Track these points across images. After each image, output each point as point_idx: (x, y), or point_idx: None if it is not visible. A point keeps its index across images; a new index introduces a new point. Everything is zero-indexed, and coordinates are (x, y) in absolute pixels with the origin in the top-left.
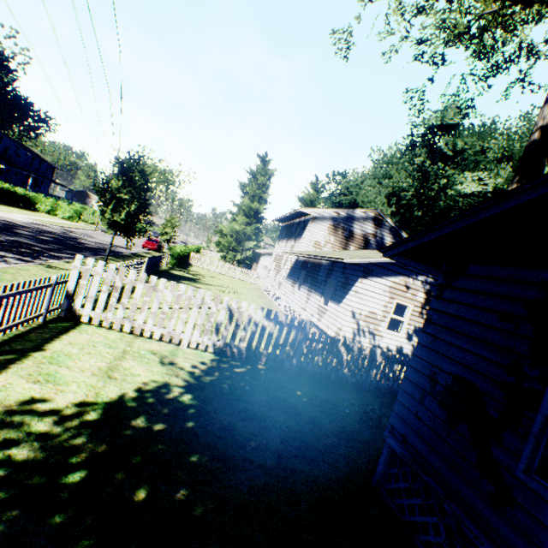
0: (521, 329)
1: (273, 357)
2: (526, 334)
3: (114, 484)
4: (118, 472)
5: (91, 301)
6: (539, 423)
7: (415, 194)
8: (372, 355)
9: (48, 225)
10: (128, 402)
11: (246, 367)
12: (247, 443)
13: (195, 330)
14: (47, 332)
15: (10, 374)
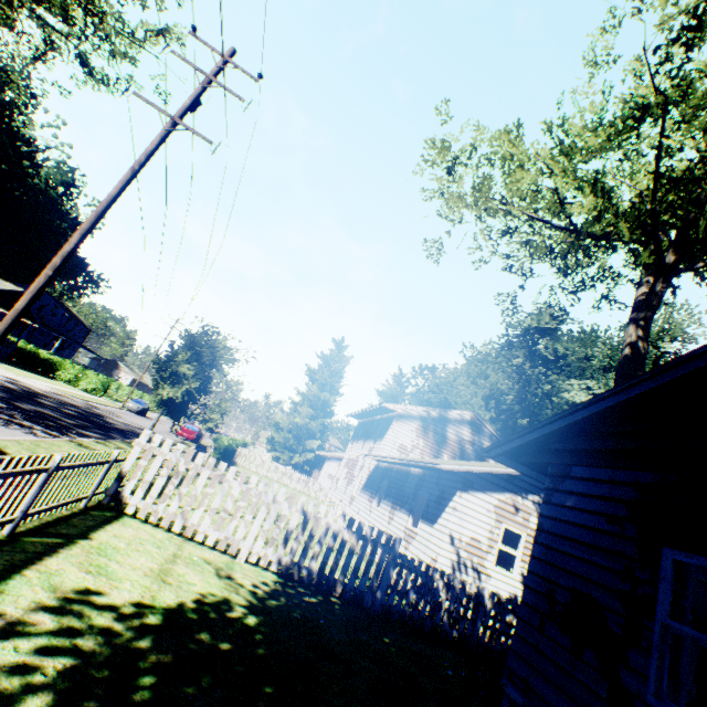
0: (627, 530)
1: (352, 586)
2: (631, 535)
3: (187, 697)
4: (189, 686)
5: (144, 487)
6: (658, 632)
7: (517, 398)
8: (478, 596)
9: (70, 396)
10: (188, 611)
11: (317, 597)
12: (328, 685)
13: (259, 537)
14: (90, 519)
15: (61, 559)
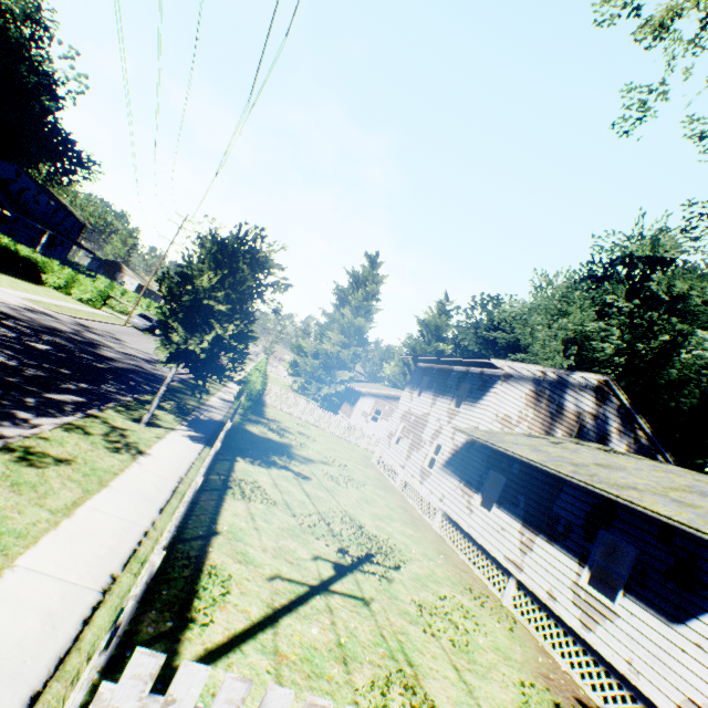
0: None
1: None
2: None
3: None
4: None
5: None
6: None
7: (626, 351)
8: None
9: (53, 314)
10: None
11: None
12: None
13: None
14: None
15: None
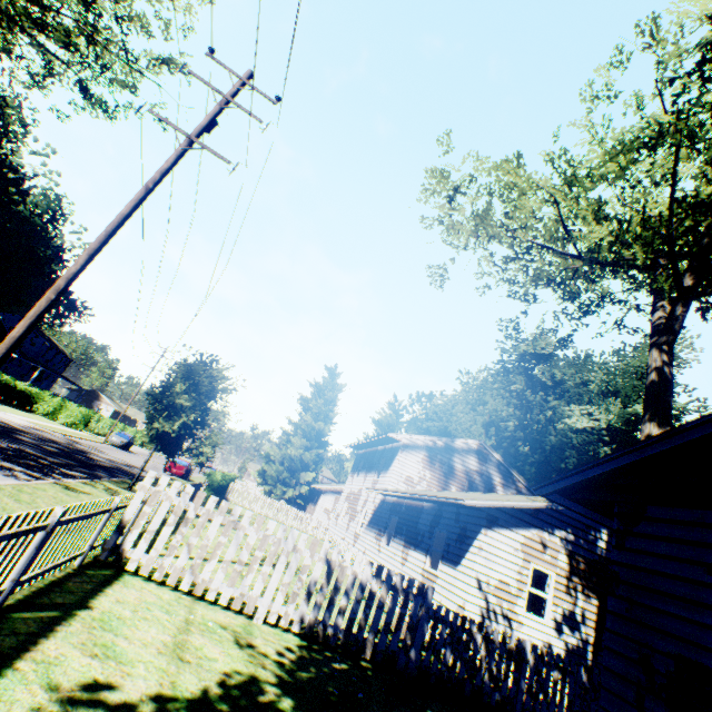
0: None
1: (383, 646)
2: None
3: None
4: None
5: (148, 538)
6: None
7: (519, 425)
8: (519, 651)
9: (49, 431)
10: (216, 700)
11: (346, 662)
12: None
13: (279, 592)
14: (87, 581)
15: (60, 640)
